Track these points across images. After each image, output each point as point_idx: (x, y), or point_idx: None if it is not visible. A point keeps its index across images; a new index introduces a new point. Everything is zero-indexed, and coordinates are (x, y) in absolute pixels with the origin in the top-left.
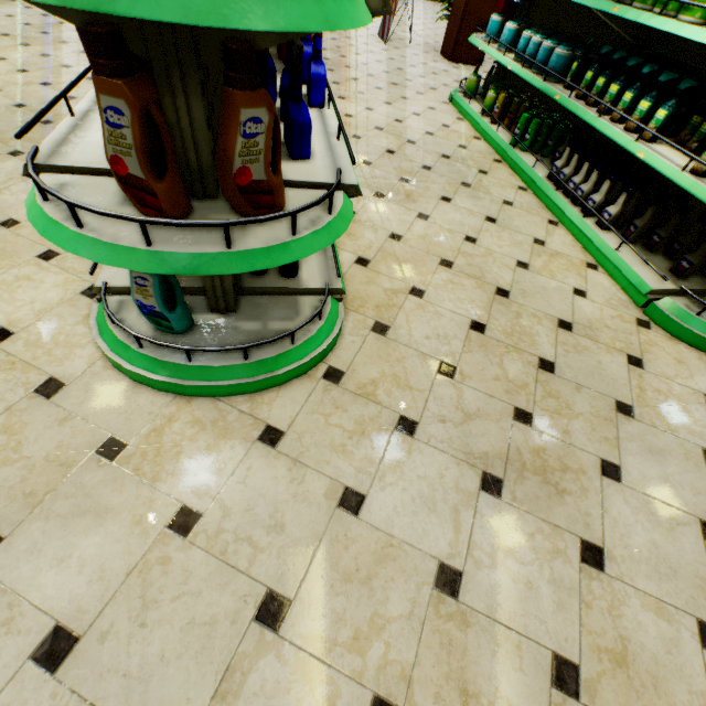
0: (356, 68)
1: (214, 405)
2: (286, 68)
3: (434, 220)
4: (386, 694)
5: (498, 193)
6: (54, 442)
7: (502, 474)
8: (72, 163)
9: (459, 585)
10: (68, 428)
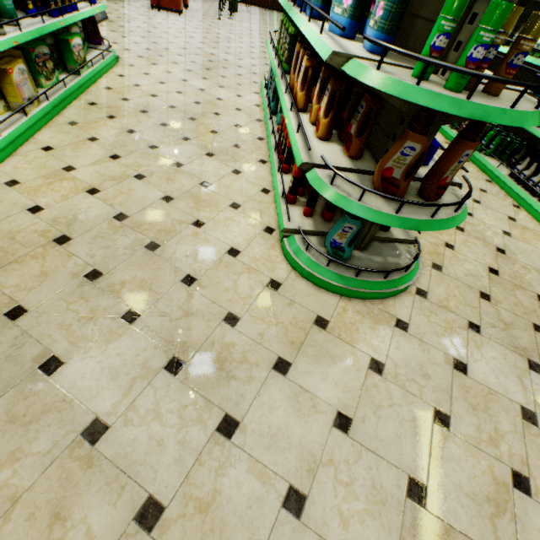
0: None
1: (363, 304)
2: None
3: None
4: (517, 469)
5: (474, 183)
6: (291, 316)
7: (538, 362)
8: (323, 163)
9: (536, 419)
10: (294, 309)
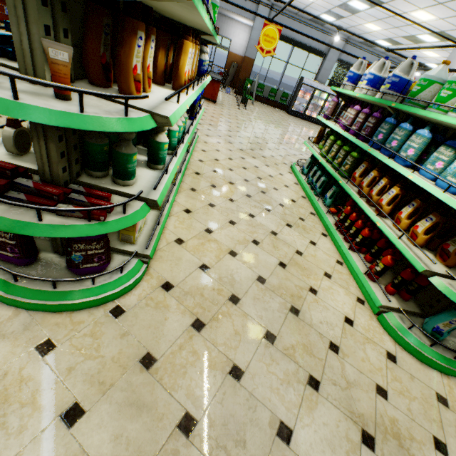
0: None
1: None
2: None
3: None
4: None
5: None
6: (418, 391)
7: None
8: (436, 271)
9: None
10: (416, 383)
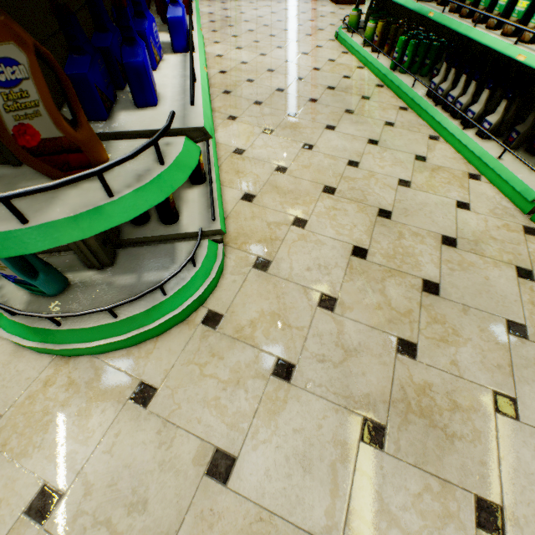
0: (253, 21)
1: (91, 364)
2: (134, 13)
3: (318, 148)
4: None
5: (379, 116)
6: None
7: (385, 420)
8: None
9: None
10: None
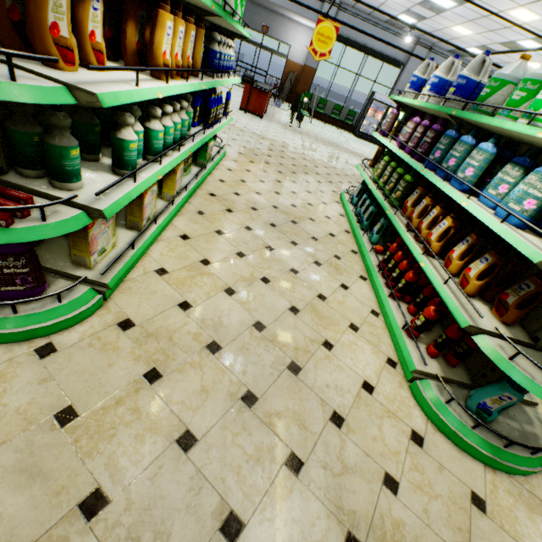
0: None
1: (509, 479)
2: None
3: None
4: None
5: None
6: (445, 486)
7: None
8: (486, 328)
9: None
10: (445, 476)
